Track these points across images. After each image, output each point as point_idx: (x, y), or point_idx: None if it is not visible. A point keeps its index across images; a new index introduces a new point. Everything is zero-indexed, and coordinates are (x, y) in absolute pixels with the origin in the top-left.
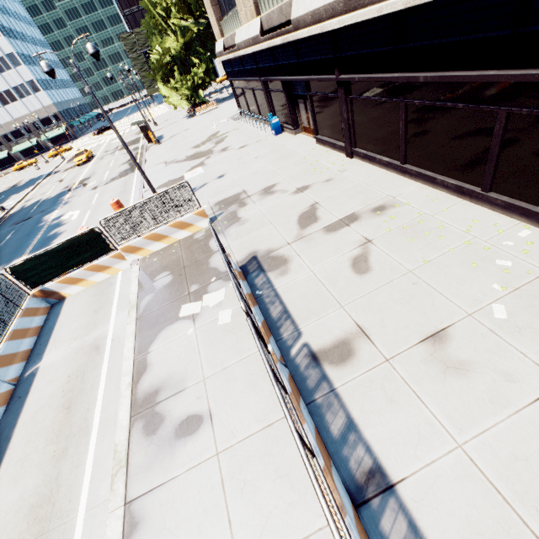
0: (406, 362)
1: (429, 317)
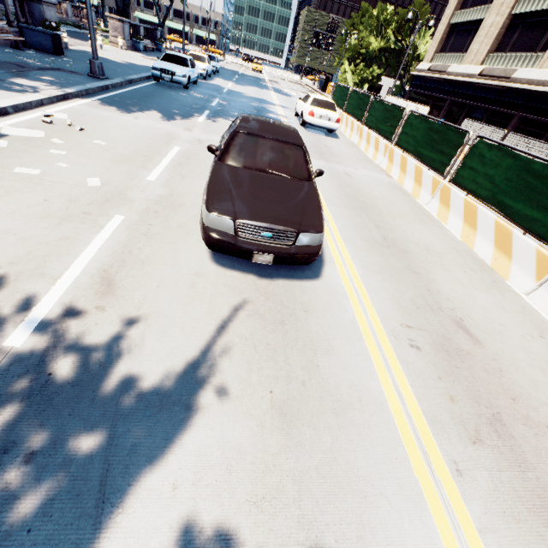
0: None
1: None
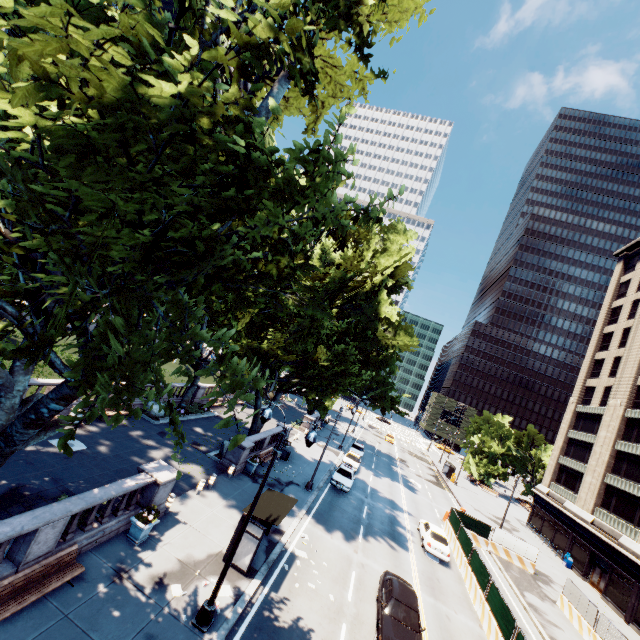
0: None
1: None
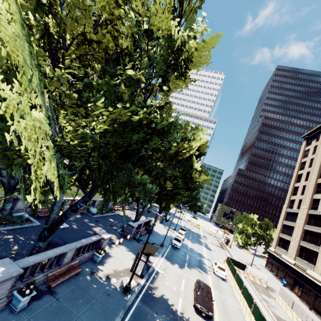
0: None
1: None
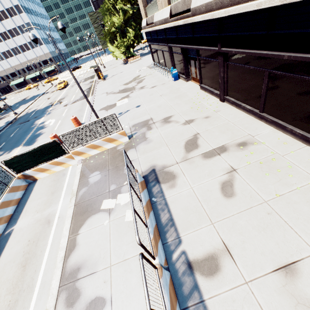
0: (262, 288)
1: (282, 247)
